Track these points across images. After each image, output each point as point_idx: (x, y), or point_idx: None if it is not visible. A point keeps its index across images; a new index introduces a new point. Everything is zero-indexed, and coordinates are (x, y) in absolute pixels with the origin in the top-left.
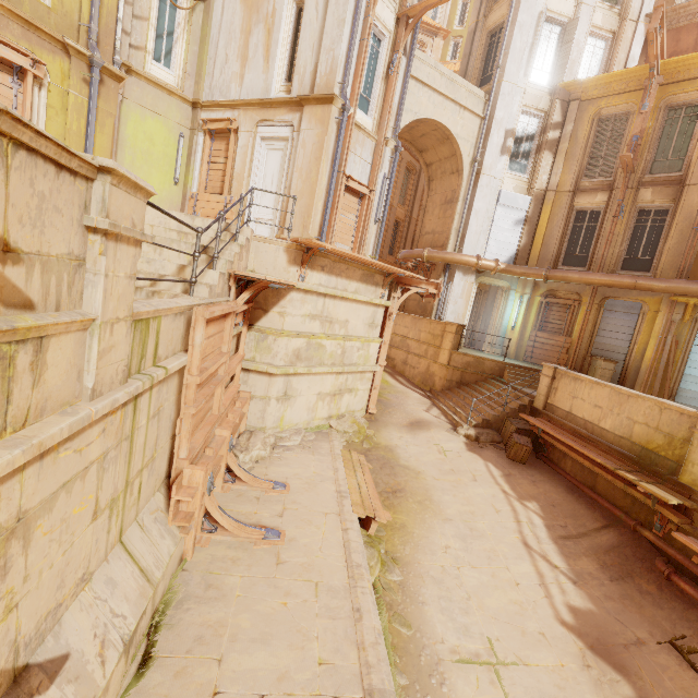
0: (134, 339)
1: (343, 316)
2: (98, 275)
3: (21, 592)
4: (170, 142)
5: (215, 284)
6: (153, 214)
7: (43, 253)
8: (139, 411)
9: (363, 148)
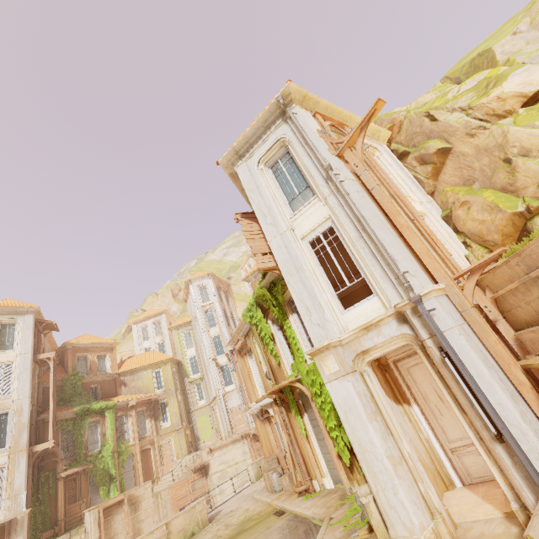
0: (155, 497)
1: (231, 458)
2: (146, 493)
3: (144, 528)
4: (208, 418)
5: (182, 476)
6: (187, 457)
7: (141, 494)
8: (159, 507)
9: (234, 395)
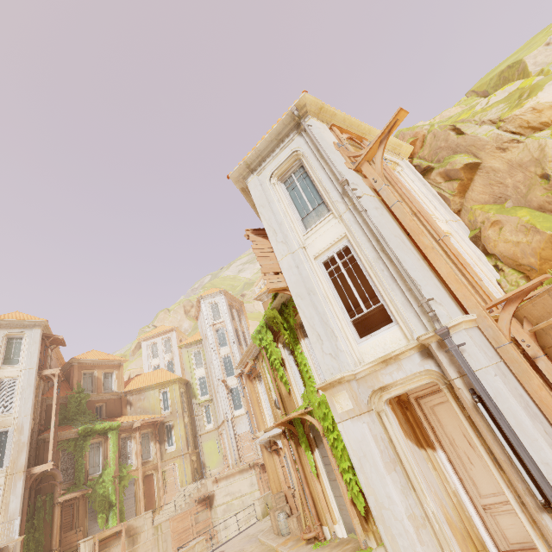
0: (155, 529)
1: (237, 489)
2: (146, 524)
3: None
4: (215, 444)
5: (184, 506)
6: (192, 486)
7: (140, 525)
8: (159, 541)
9: (243, 419)
